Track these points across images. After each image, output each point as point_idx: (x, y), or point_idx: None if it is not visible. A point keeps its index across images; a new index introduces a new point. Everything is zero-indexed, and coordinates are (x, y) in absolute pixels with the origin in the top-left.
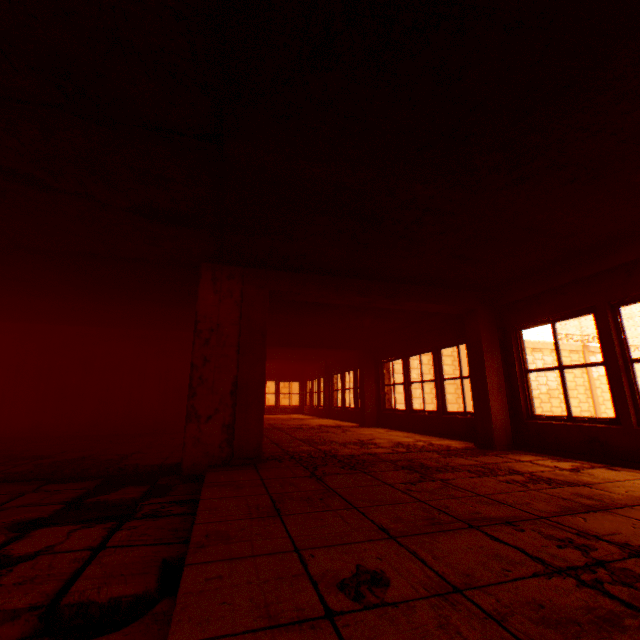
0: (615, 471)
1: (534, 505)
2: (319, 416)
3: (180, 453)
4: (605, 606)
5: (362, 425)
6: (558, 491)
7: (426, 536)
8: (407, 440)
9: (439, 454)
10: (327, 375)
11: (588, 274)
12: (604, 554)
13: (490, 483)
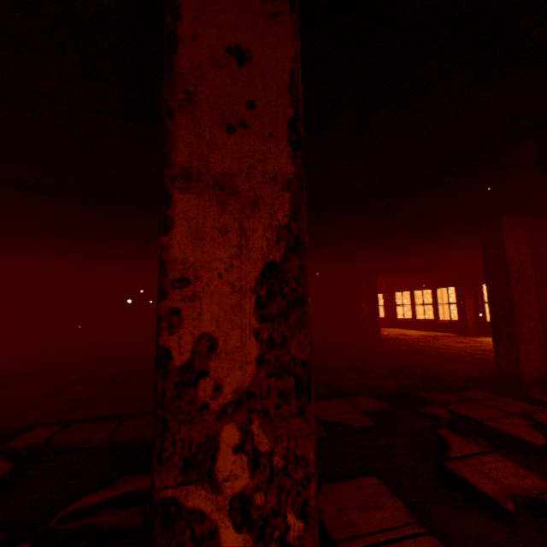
0: None
1: None
2: None
3: (455, 365)
4: None
5: (464, 335)
6: None
7: None
8: None
9: None
10: (388, 293)
11: None
12: None
13: None
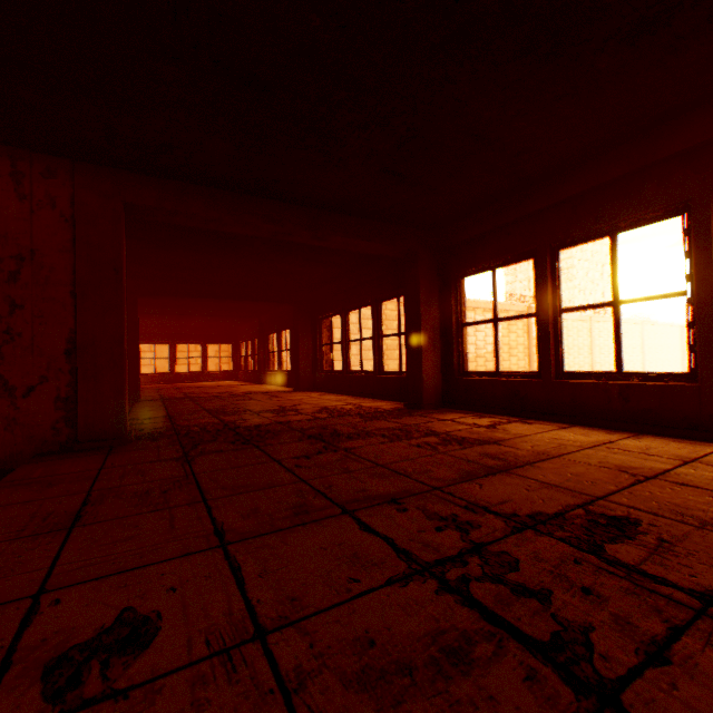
0: (528, 425)
1: (434, 473)
2: (255, 382)
3: None
4: (460, 626)
5: (297, 390)
6: (467, 453)
7: (275, 537)
8: (336, 404)
9: (362, 418)
10: (262, 335)
11: (535, 210)
12: (486, 534)
13: (399, 449)
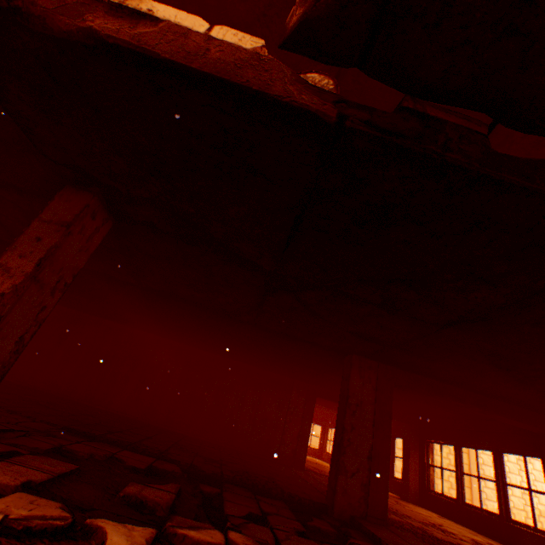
0: None
1: None
2: None
3: (307, 490)
4: None
5: (404, 498)
6: None
7: None
8: (478, 538)
9: None
10: None
11: None
12: None
13: None
